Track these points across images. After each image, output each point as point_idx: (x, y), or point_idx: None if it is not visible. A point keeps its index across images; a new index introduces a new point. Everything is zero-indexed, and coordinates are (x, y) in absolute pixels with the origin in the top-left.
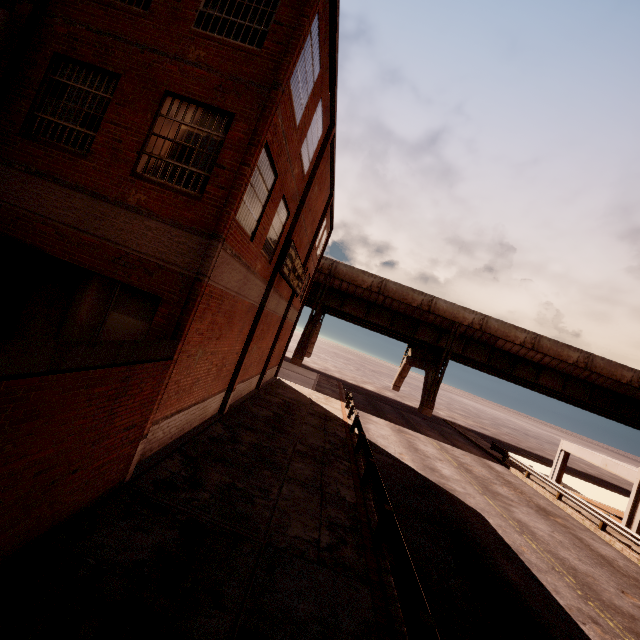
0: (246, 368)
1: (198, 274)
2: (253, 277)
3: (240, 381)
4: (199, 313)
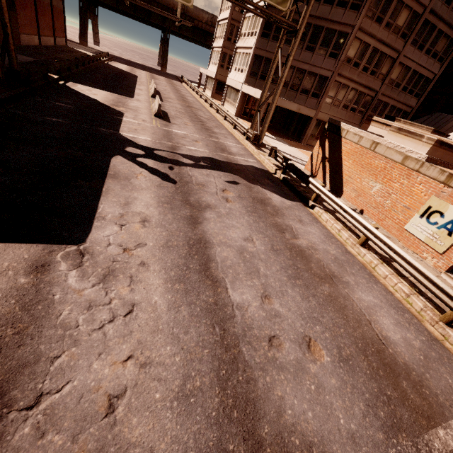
0: (43, 29)
1: None
2: None
3: (43, 35)
4: None
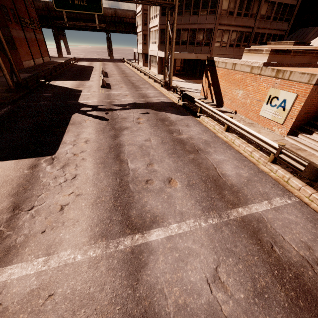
0: (34, 55)
1: (11, 35)
2: (18, 31)
3: (35, 58)
4: (15, 42)
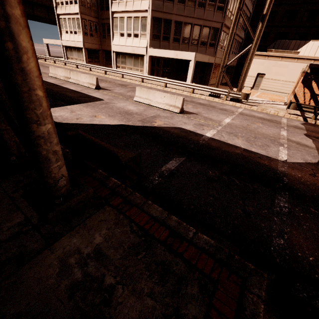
0: None
1: None
2: None
3: None
4: None
